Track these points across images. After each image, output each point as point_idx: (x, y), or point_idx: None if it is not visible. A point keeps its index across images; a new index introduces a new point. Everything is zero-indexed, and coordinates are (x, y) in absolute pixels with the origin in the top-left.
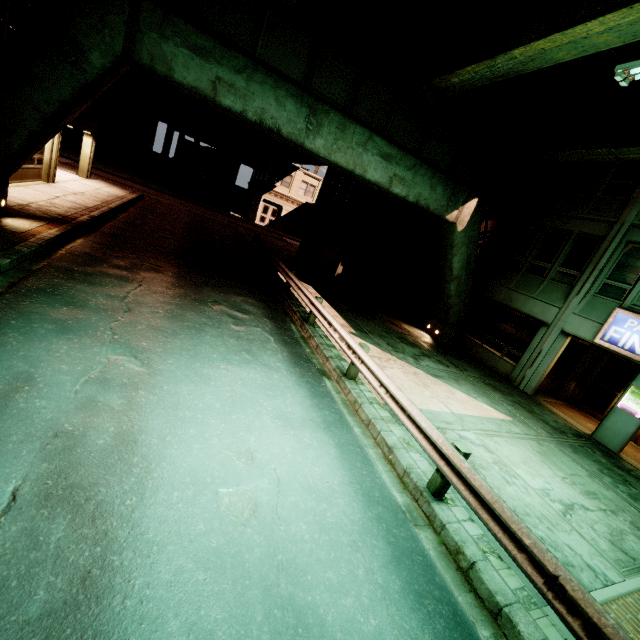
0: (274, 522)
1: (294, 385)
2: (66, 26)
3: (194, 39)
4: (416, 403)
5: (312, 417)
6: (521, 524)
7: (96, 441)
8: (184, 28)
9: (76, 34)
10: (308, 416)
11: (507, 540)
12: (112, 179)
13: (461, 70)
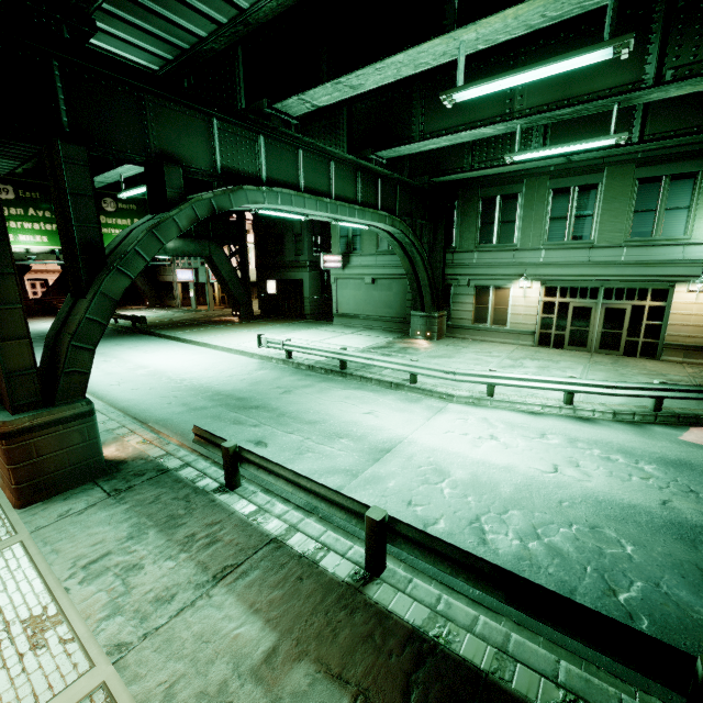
0: None
1: None
2: None
3: None
4: None
5: None
6: None
7: None
8: None
9: None
10: None
11: None
12: None
13: None
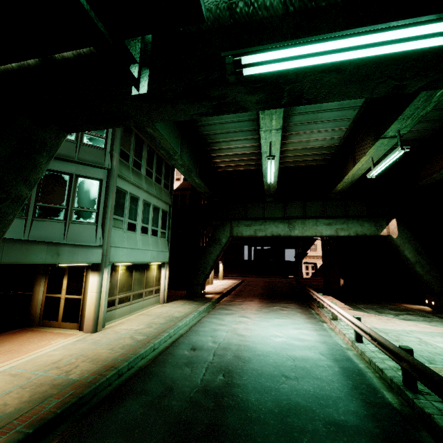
0: (286, 341)
1: (304, 323)
2: (216, 236)
3: (246, 223)
4: (375, 326)
5: (309, 328)
6: (365, 326)
7: (240, 328)
8: (243, 222)
9: (219, 237)
10: (307, 328)
11: (364, 334)
12: (230, 278)
13: (337, 186)
